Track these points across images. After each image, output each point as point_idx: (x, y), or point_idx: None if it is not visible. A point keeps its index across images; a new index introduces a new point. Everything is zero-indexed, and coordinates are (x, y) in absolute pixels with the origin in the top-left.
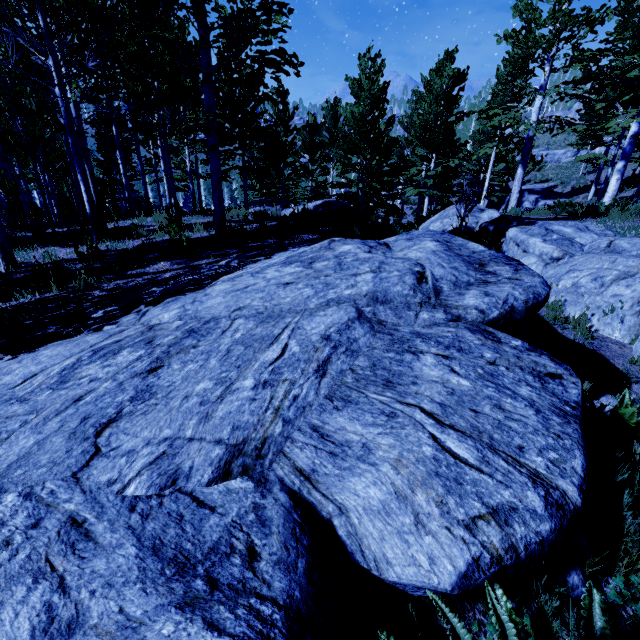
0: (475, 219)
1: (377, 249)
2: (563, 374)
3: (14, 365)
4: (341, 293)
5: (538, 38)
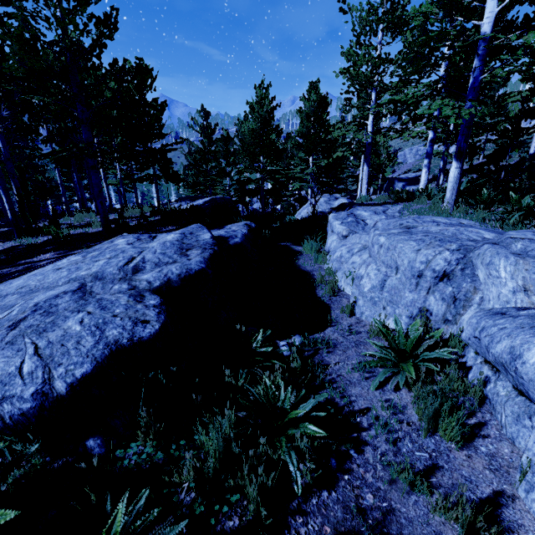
0: (329, 206)
1: (141, 241)
2: (152, 320)
3: None
4: (79, 274)
5: (360, 74)
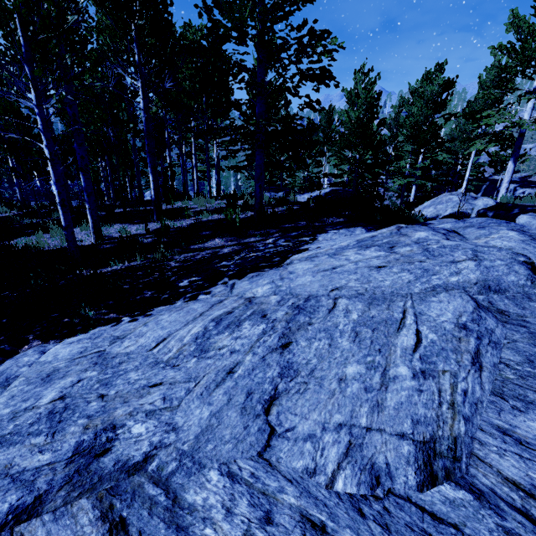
0: (470, 206)
1: (452, 236)
2: None
3: (143, 328)
4: (447, 280)
5: (534, 48)
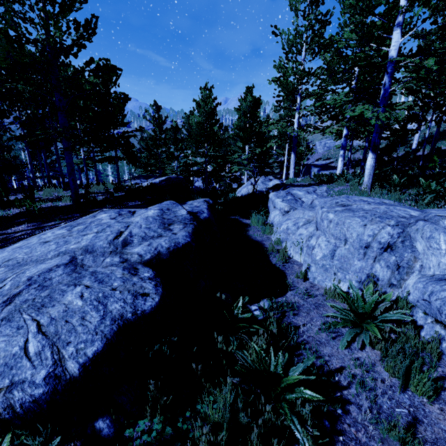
0: (265, 186)
1: (122, 216)
2: (151, 293)
3: None
4: (68, 247)
5: (288, 82)
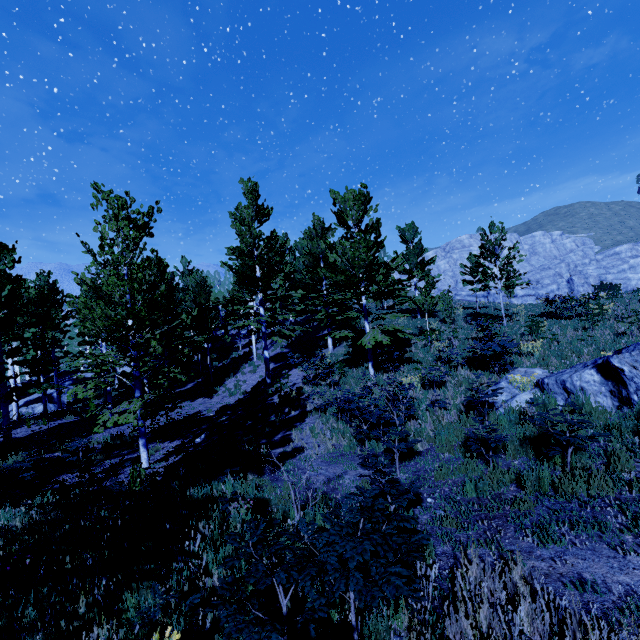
0: None
1: None
2: None
3: None
4: None
5: None
